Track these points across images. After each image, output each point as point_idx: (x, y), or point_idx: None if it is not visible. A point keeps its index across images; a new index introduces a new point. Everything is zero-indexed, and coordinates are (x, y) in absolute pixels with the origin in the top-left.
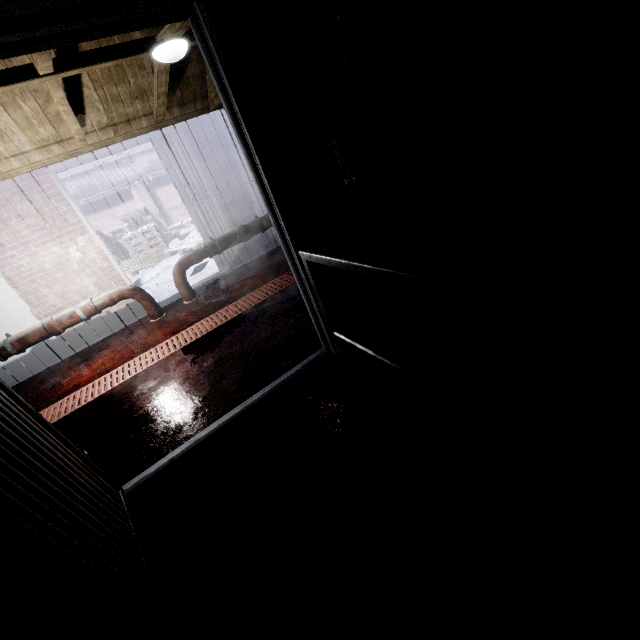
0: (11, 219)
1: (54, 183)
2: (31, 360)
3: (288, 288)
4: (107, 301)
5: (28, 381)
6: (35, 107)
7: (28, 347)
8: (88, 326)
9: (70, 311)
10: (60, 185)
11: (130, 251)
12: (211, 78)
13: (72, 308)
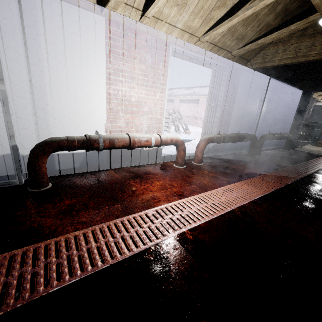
0: (135, 58)
1: (168, 54)
2: (80, 158)
3: (297, 184)
4: (169, 141)
5: (79, 174)
6: (211, 5)
7: (109, 148)
8: (127, 151)
9: (147, 136)
10: (170, 58)
11: None
12: (267, 53)
13: (148, 134)
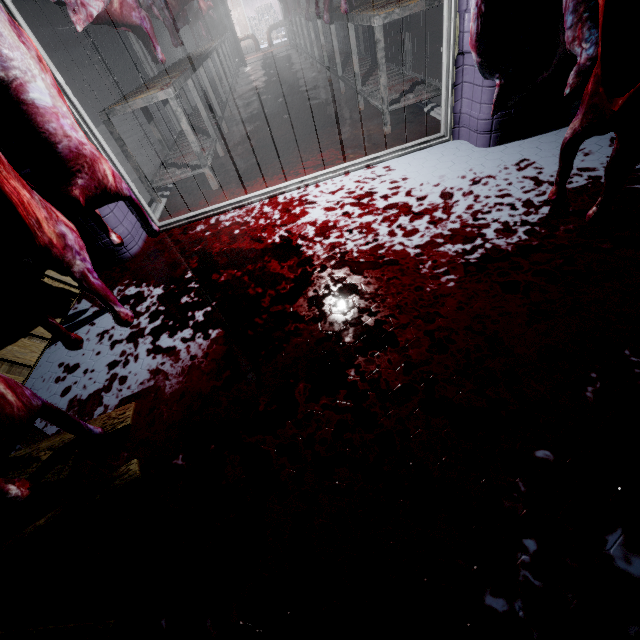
0: None
1: None
2: None
3: None
4: (244, 38)
5: None
6: None
7: None
8: None
9: None
10: None
11: (256, 33)
12: None
13: None
